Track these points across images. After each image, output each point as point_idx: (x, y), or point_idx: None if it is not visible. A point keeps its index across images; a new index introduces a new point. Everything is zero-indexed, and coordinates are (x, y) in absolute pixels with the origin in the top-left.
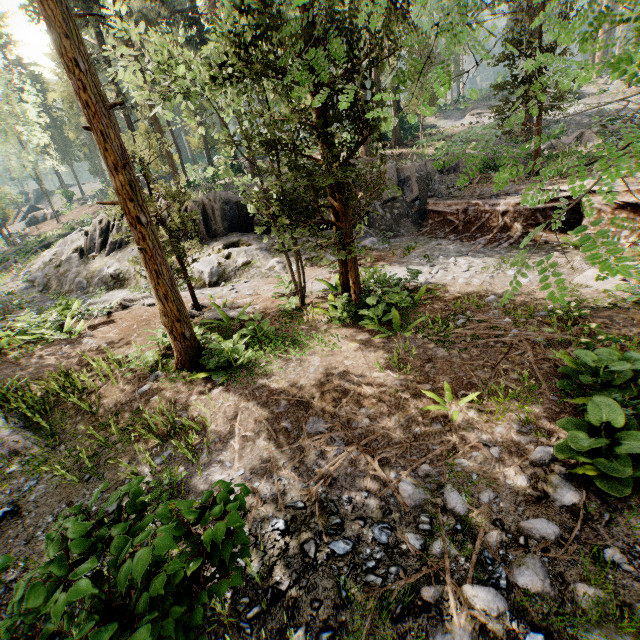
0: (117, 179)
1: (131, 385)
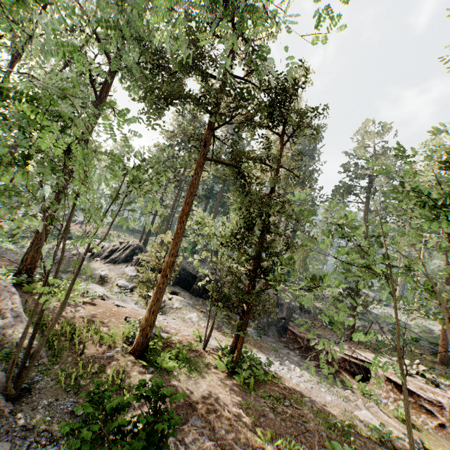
0: (170, 258)
1: (103, 349)
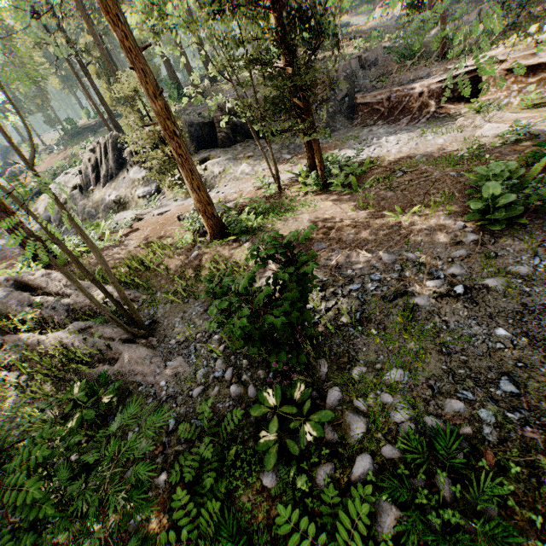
0: (157, 104)
1: (183, 255)
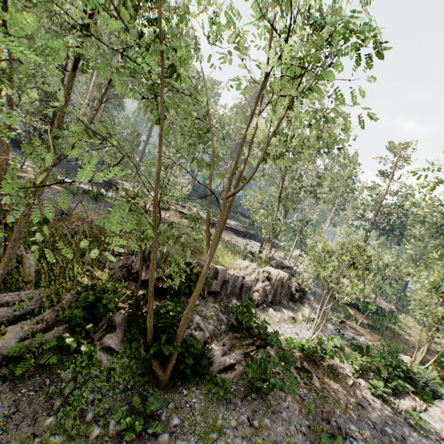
0: None
1: None
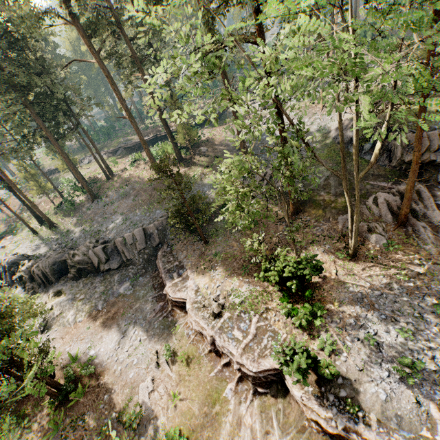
0: None
1: None
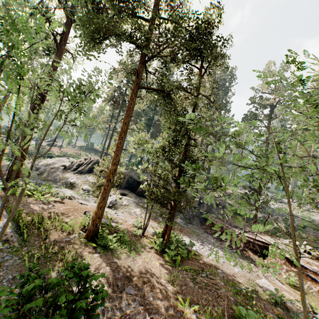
0: (113, 167)
1: (63, 235)
